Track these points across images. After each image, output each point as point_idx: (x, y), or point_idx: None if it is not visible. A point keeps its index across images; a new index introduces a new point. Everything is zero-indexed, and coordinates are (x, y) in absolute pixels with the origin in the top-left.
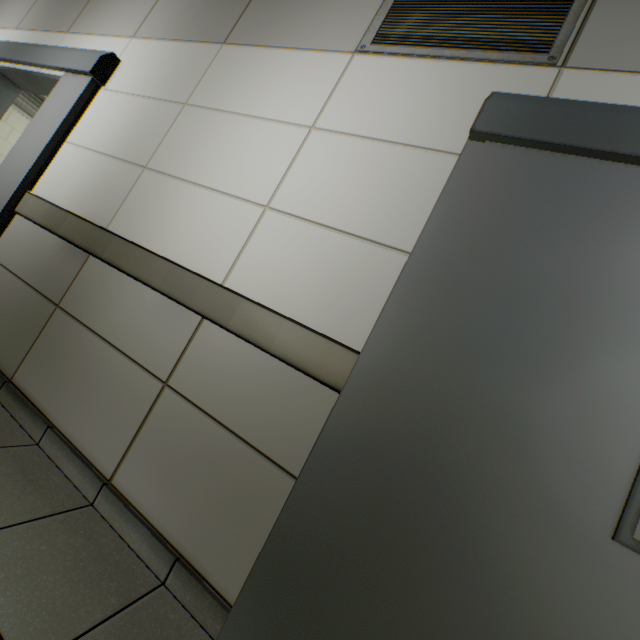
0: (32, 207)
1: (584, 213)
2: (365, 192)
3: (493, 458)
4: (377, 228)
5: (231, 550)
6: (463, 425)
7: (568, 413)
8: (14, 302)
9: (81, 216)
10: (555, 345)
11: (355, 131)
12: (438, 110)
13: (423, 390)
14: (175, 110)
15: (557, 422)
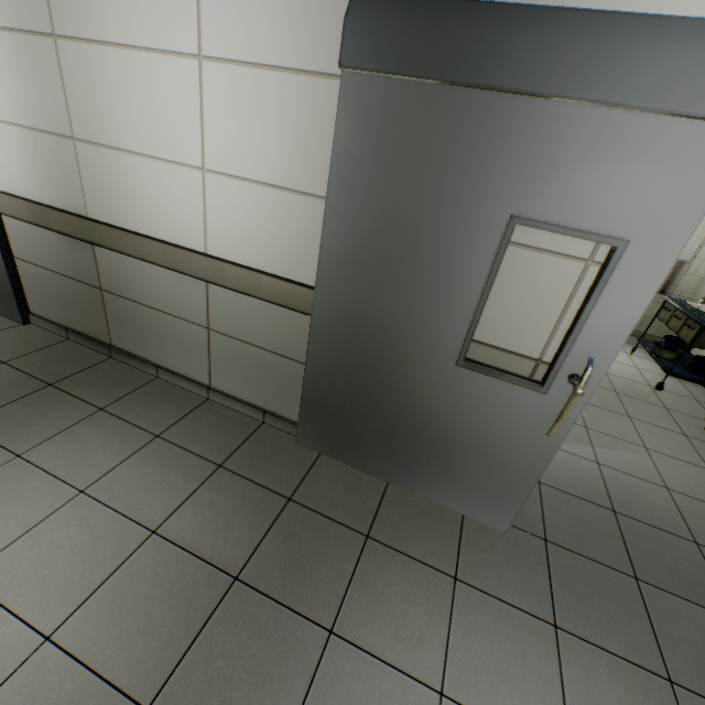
0: (11, 206)
1: (440, 149)
2: (277, 139)
3: (399, 338)
4: (298, 178)
5: (289, 403)
6: (381, 324)
7: (434, 307)
8: (68, 292)
9: (57, 206)
10: (425, 265)
11: (242, 56)
12: (312, 10)
13: (356, 308)
14: (49, 48)
15: (429, 313)
